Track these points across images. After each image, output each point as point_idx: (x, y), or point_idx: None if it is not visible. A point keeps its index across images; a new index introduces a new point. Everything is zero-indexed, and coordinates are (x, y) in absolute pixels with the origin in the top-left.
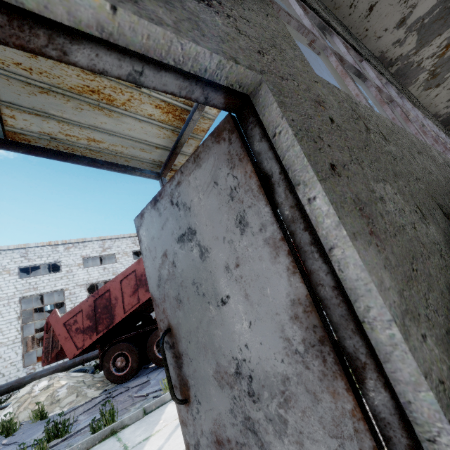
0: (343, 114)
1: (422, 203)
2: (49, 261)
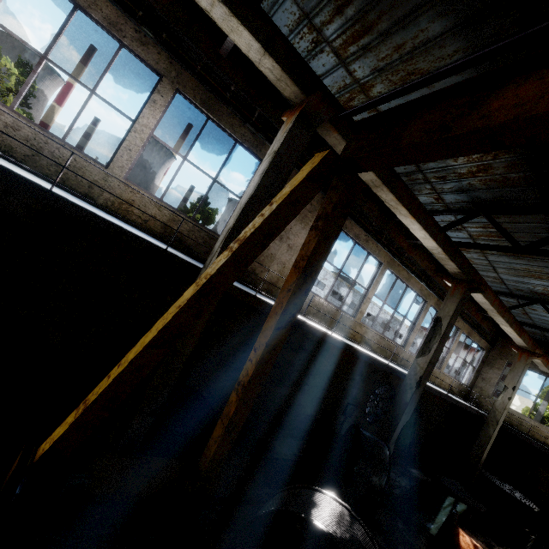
0: None
1: None
2: (401, 333)
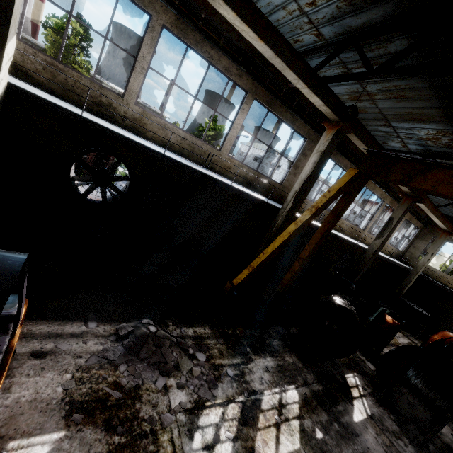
0: None
1: None
2: (356, 210)
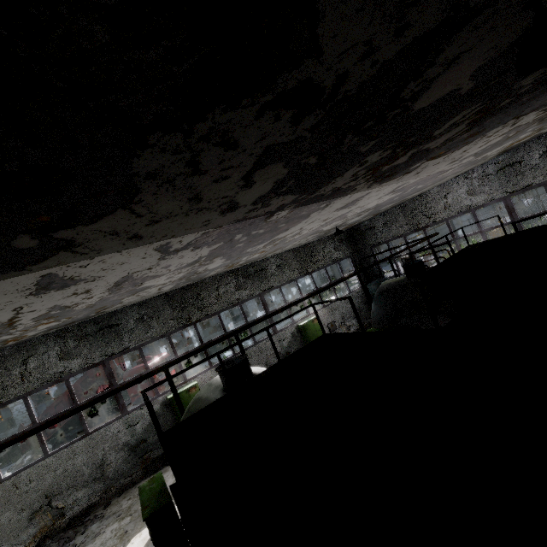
0: (3, 496)
1: (29, 504)
2: None
